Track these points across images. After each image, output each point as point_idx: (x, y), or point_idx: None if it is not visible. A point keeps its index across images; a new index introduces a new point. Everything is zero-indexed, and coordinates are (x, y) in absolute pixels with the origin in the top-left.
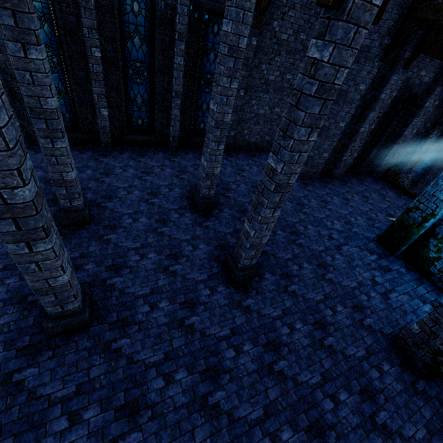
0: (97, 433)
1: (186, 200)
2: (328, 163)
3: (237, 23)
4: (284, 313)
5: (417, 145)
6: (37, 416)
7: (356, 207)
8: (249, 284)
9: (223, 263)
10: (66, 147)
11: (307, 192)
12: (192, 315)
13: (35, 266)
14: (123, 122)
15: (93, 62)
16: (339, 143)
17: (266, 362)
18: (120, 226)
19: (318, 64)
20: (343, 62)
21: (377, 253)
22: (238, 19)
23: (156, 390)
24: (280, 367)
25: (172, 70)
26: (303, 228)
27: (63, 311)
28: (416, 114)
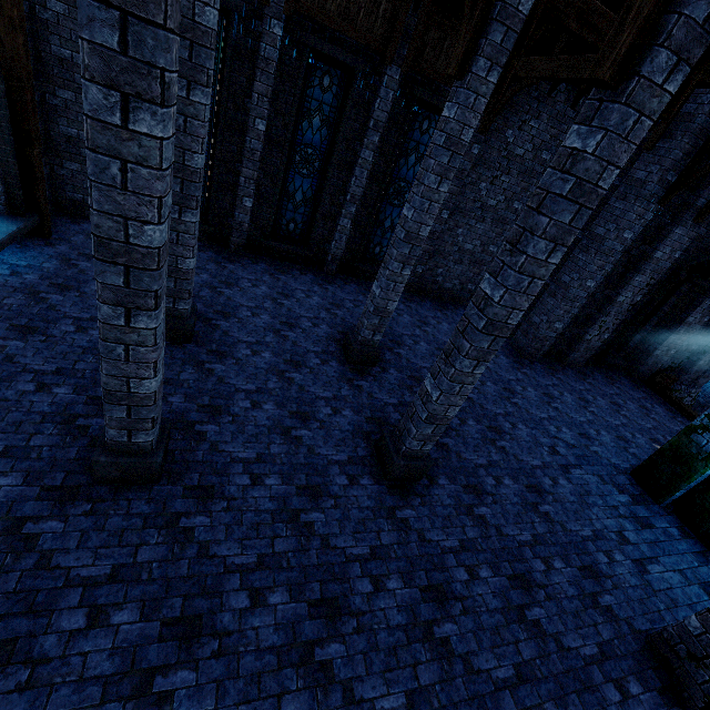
0: (125, 652)
1: (335, 344)
2: (561, 340)
3: (465, 109)
4: (462, 546)
5: (709, 344)
6: (42, 596)
7: (599, 415)
8: (412, 486)
9: (377, 444)
10: (196, 223)
11: (522, 375)
12: (314, 509)
13: (123, 351)
14: (269, 222)
15: (253, 136)
16: (582, 312)
17: (421, 617)
18: (231, 356)
19: (578, 155)
20: (614, 158)
21: (631, 494)
22: (467, 103)
23: (233, 610)
24: (445, 632)
25: (354, 166)
26: (510, 425)
27: (128, 443)
28: (709, 293)
